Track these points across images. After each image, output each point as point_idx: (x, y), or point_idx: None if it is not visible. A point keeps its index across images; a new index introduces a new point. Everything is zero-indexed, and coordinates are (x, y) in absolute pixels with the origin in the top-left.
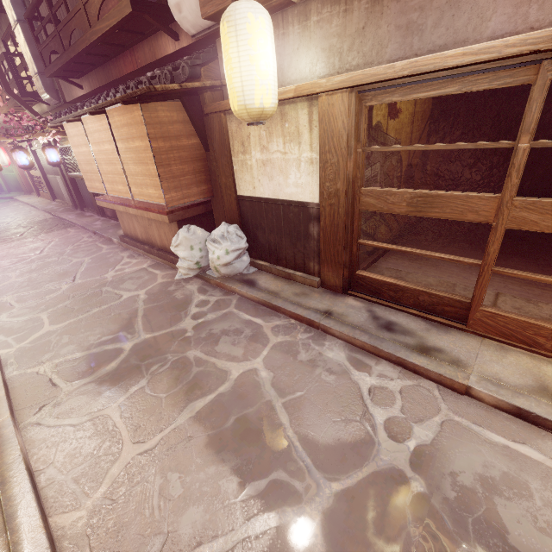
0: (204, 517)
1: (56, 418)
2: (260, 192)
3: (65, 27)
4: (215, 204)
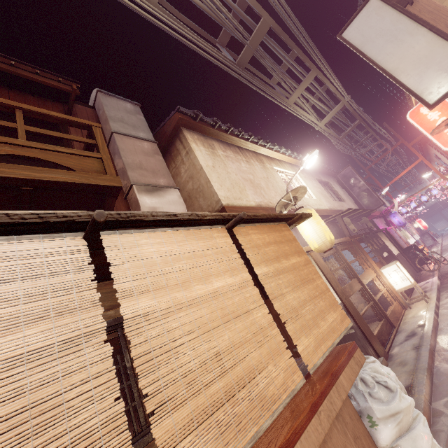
0: None
1: None
2: None
3: None
4: None
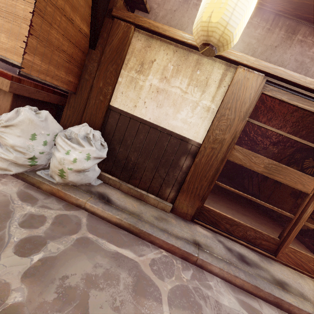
0: None
1: None
2: (141, 113)
3: None
4: (72, 102)
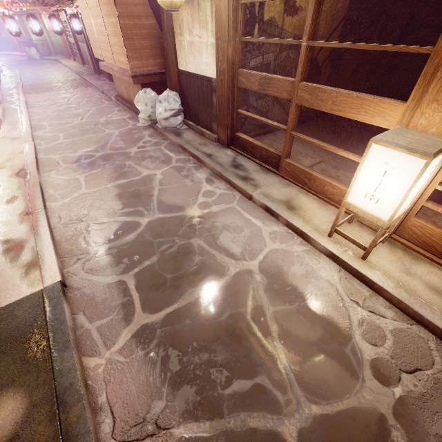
0: (103, 213)
1: (56, 175)
2: (189, 68)
3: None
4: (167, 76)
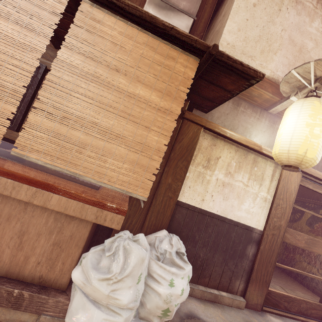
0: None
1: None
2: (209, 206)
3: None
4: (134, 199)
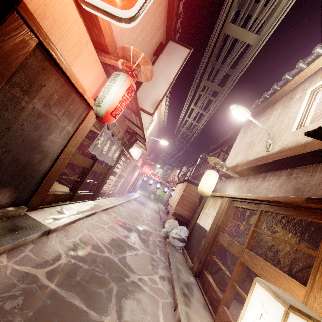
0: (98, 236)
1: (105, 217)
2: (201, 223)
3: (200, 168)
4: (190, 223)
